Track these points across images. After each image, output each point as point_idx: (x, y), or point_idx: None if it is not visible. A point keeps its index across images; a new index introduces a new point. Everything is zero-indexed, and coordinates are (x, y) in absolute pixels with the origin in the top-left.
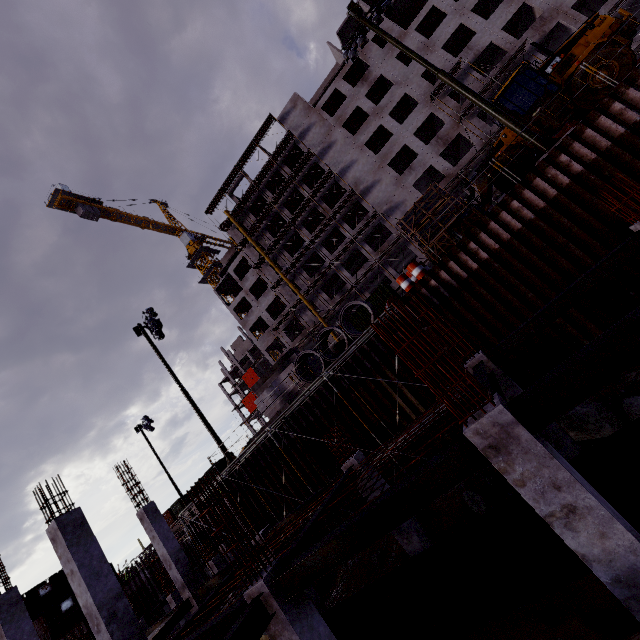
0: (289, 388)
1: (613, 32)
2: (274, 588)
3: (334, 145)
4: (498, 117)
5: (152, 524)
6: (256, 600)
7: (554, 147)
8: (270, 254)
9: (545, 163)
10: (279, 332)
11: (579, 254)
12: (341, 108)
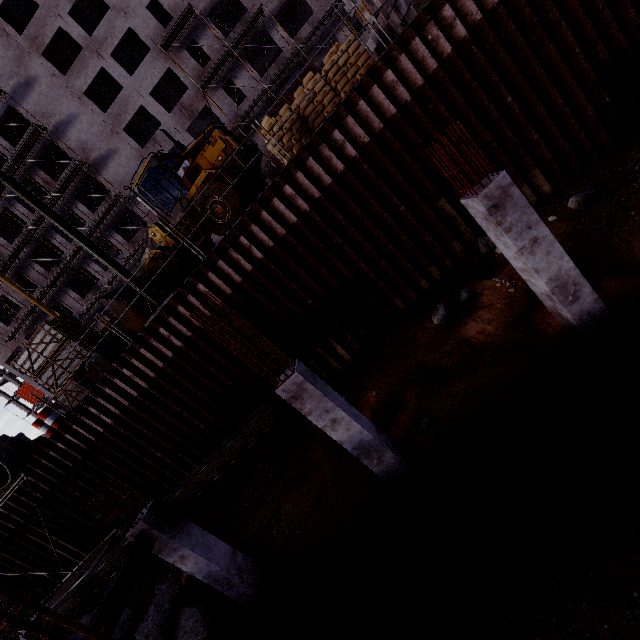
0: None
1: (224, 161)
2: None
3: (36, 83)
4: (99, 259)
5: None
6: None
7: (152, 319)
8: None
9: (146, 334)
10: (19, 340)
11: (193, 420)
12: (33, 23)
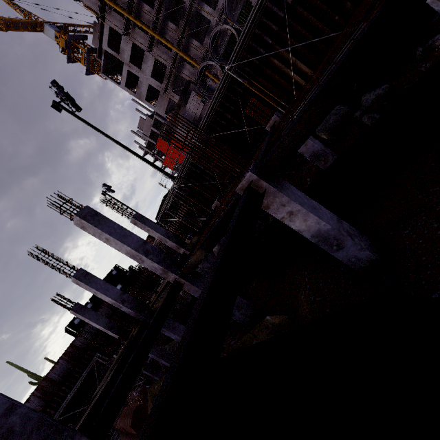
0: (197, 115)
1: None
2: (260, 176)
3: None
4: None
5: (143, 224)
6: (250, 184)
7: None
8: (132, 13)
9: None
10: (169, 94)
11: None
12: None
